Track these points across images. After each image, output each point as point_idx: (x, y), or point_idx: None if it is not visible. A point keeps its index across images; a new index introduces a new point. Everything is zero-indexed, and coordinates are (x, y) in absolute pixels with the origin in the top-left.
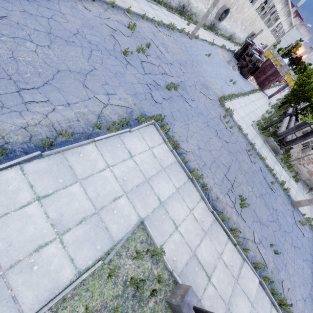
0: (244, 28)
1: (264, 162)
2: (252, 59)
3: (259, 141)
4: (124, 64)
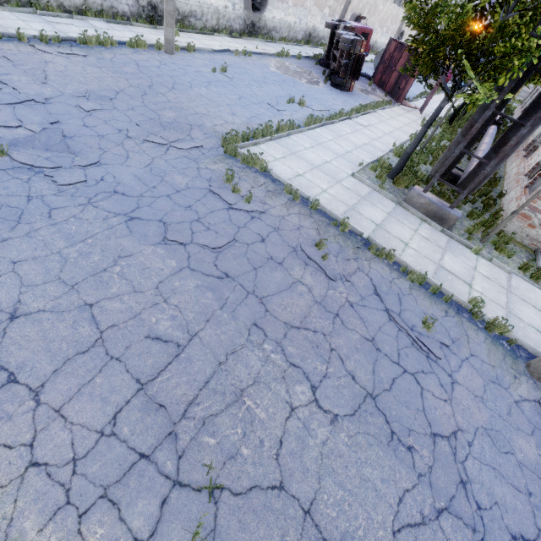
0: (329, 12)
1: (395, 262)
2: (339, 47)
3: (380, 206)
4: None
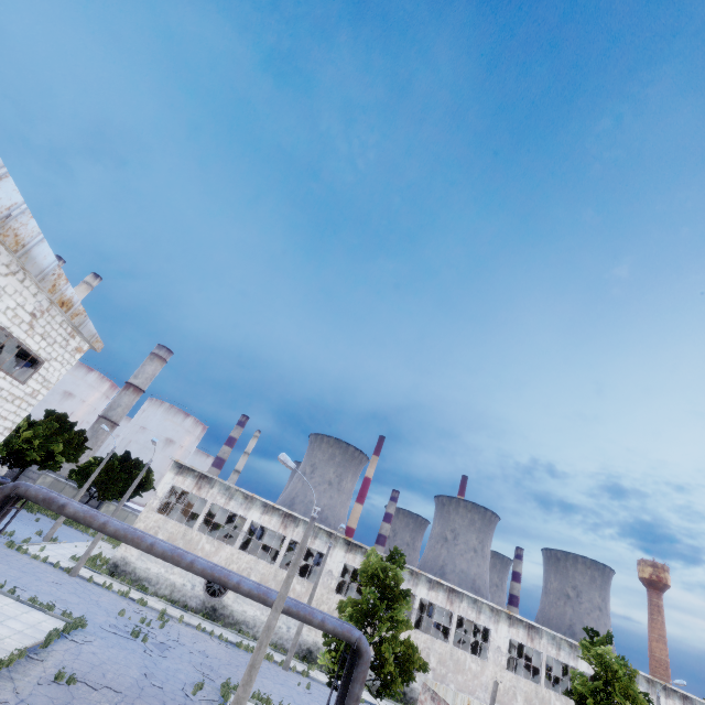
0: None
1: None
2: None
3: None
4: (110, 615)
